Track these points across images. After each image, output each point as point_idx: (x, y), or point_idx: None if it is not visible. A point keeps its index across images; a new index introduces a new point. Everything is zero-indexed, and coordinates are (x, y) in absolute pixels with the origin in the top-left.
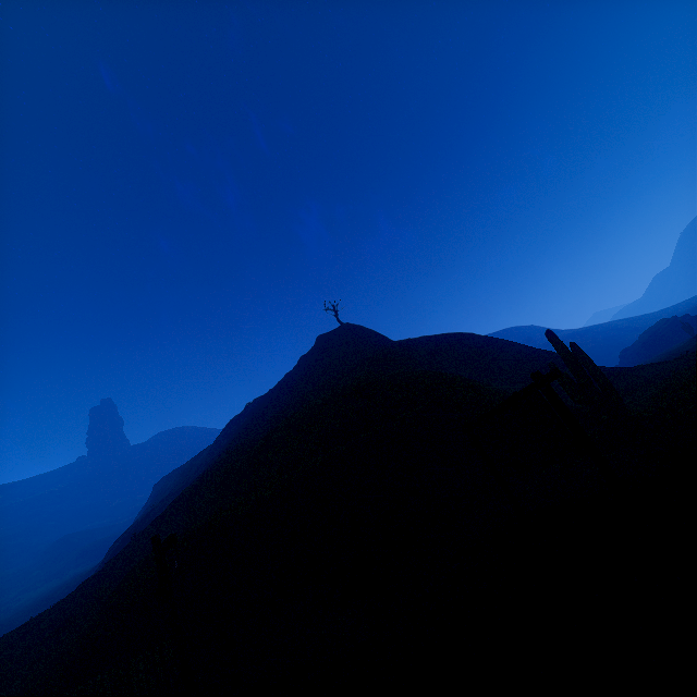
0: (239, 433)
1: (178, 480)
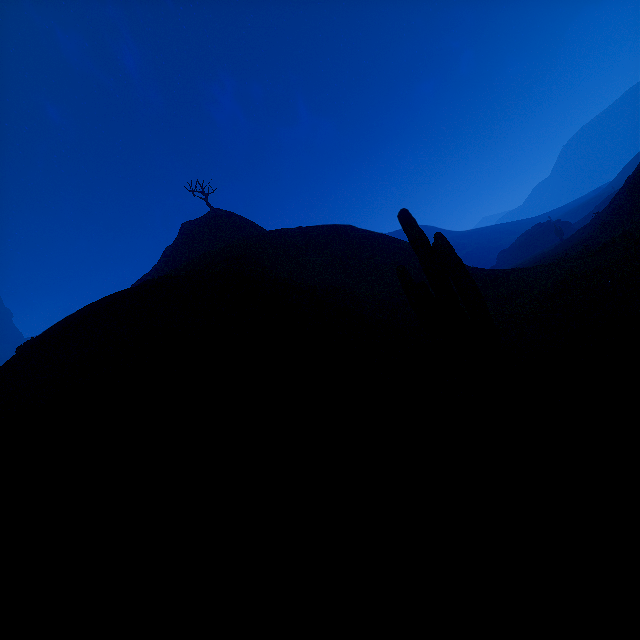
0: None
1: None
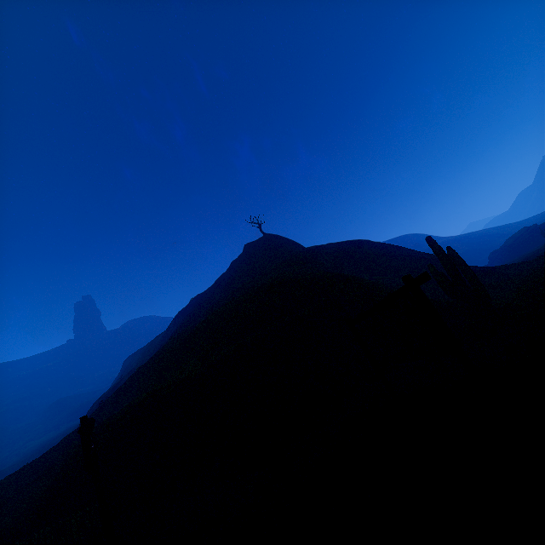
0: (183, 322)
1: (140, 358)
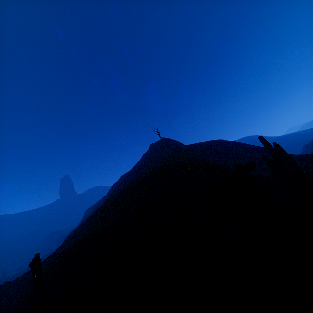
0: (115, 190)
1: (93, 210)
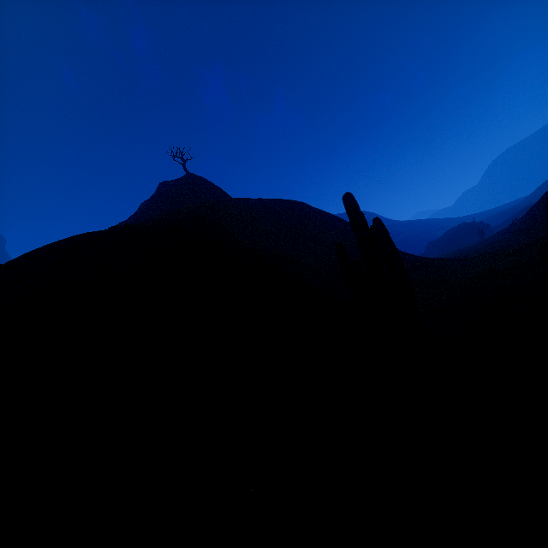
0: None
1: None
